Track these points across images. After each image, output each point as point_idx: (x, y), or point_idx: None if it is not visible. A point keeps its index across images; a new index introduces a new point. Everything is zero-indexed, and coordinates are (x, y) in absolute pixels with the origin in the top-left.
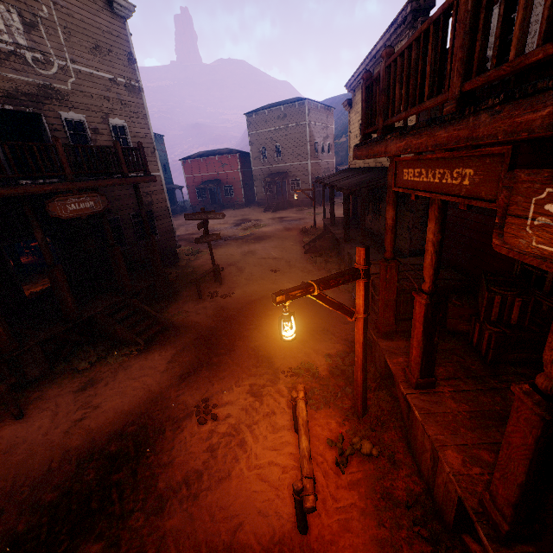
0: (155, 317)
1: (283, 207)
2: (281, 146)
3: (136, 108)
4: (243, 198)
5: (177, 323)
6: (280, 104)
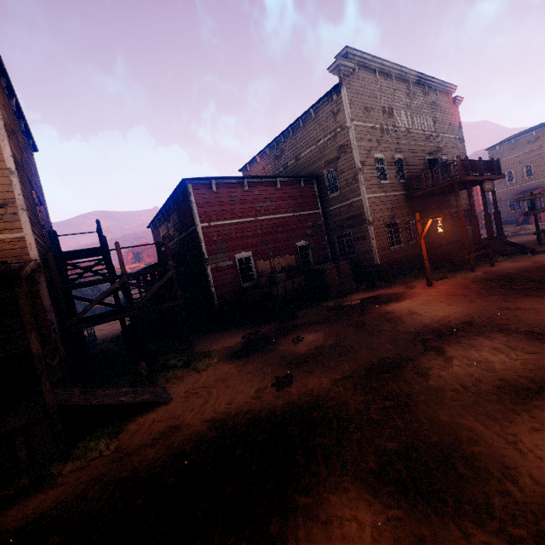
0: (522, 247)
1: (540, 219)
2: (532, 165)
3: (462, 150)
4: (482, 220)
5: (539, 250)
6: (530, 131)
